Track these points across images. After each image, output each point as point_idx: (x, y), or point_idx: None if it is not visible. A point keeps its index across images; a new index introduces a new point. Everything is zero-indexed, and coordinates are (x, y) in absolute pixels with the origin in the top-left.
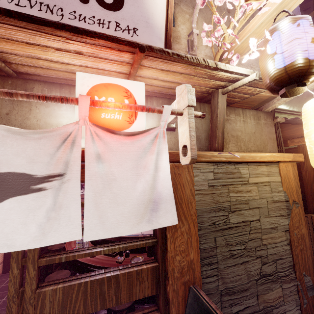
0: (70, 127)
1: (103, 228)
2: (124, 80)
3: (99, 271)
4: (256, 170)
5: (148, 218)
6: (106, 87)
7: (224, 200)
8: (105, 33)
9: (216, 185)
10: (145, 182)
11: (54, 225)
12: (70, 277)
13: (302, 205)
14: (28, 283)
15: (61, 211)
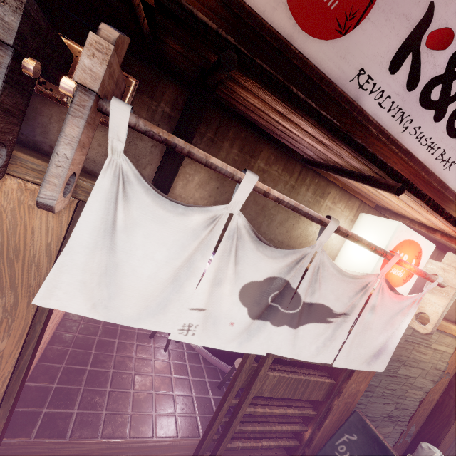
0: (371, 278)
1: (345, 361)
2: (425, 240)
3: (294, 369)
4: (443, 339)
5: (369, 361)
6: (410, 243)
7: (406, 355)
8: (425, 157)
9: (408, 340)
10: (387, 337)
11: (324, 350)
12: (277, 367)
13: (451, 377)
14: (265, 366)
15: (333, 342)
